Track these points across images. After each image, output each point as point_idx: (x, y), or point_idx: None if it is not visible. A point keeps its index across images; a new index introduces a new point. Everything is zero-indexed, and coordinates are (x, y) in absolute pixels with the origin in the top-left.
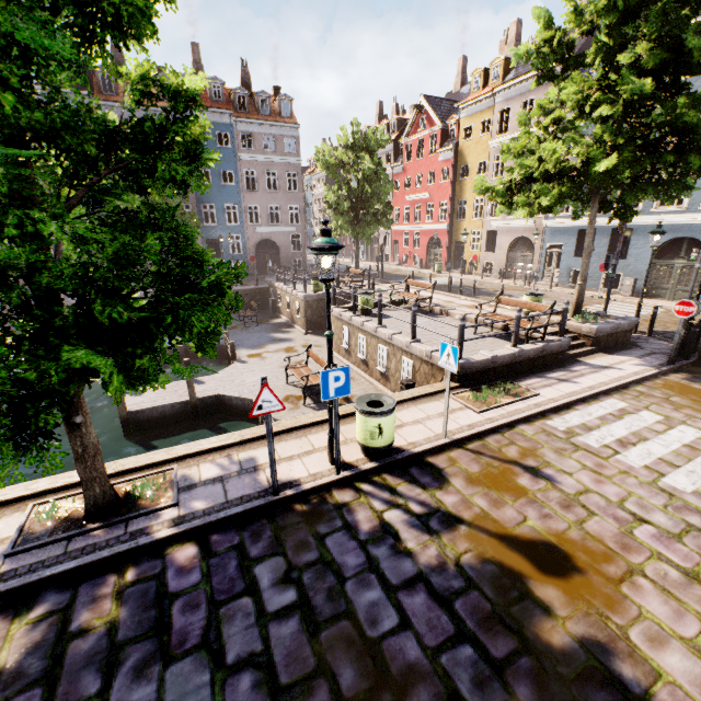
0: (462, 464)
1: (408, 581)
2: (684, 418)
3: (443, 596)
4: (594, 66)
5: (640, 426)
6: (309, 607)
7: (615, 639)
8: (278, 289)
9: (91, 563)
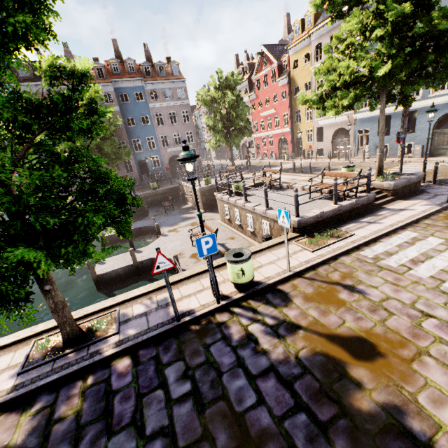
0: (301, 288)
1: (263, 371)
2: None
3: (286, 380)
4: (369, 2)
5: (427, 248)
6: (198, 393)
7: (407, 402)
8: (184, 186)
9: (67, 375)
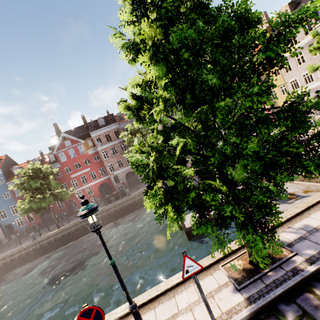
0: None
1: None
2: None
3: None
4: None
5: None
6: None
7: None
8: None
9: (288, 288)
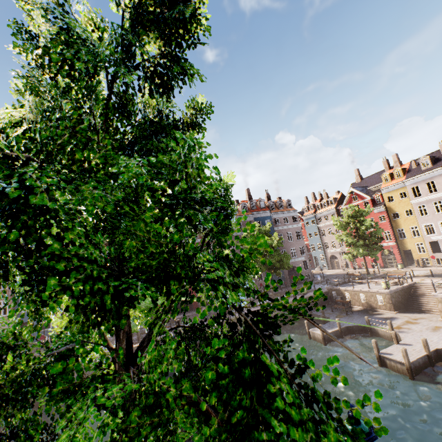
0: None
1: None
2: None
3: None
4: None
5: None
6: None
7: None
8: (345, 291)
9: None
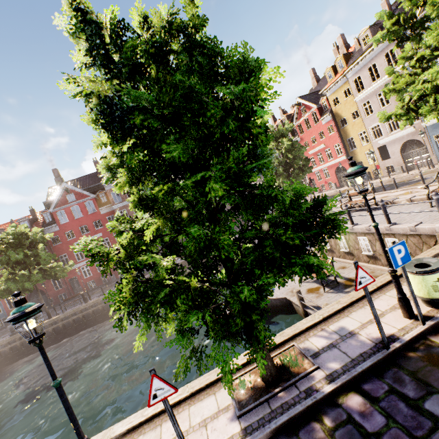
0: None
1: None
2: None
3: None
4: None
5: None
6: None
7: None
8: None
9: (294, 416)
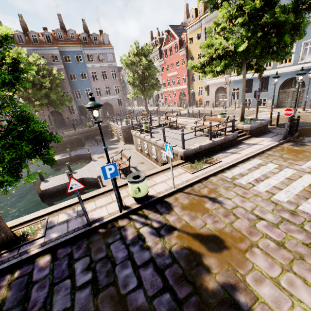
0: (181, 200)
1: (145, 262)
2: (287, 165)
3: (160, 268)
4: None
5: (266, 171)
6: (96, 281)
7: (239, 282)
8: (111, 125)
9: None
